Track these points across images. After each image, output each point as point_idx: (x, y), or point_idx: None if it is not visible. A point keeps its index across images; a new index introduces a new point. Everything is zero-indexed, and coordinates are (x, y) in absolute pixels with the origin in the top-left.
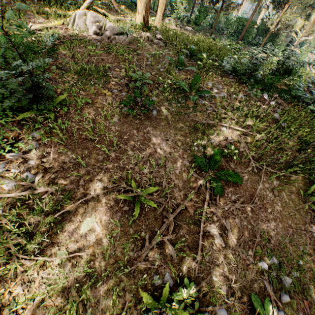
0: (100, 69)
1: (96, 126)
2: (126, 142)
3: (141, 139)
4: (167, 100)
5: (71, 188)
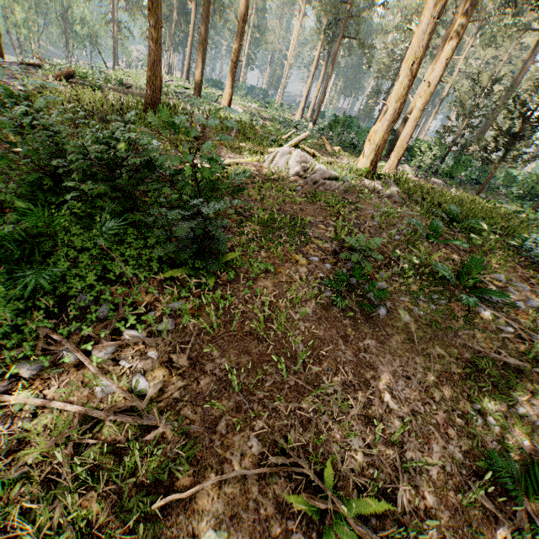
0: (295, 222)
1: (273, 314)
2: (321, 360)
3: (352, 360)
4: (407, 292)
5: (198, 434)
